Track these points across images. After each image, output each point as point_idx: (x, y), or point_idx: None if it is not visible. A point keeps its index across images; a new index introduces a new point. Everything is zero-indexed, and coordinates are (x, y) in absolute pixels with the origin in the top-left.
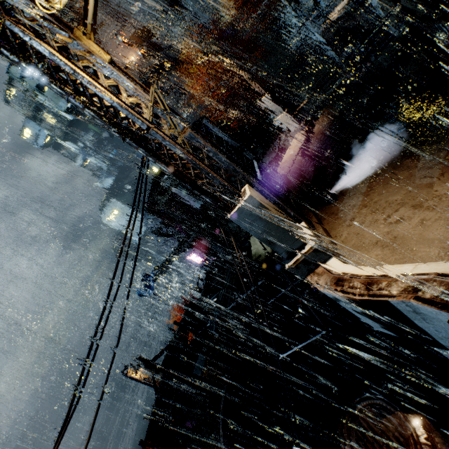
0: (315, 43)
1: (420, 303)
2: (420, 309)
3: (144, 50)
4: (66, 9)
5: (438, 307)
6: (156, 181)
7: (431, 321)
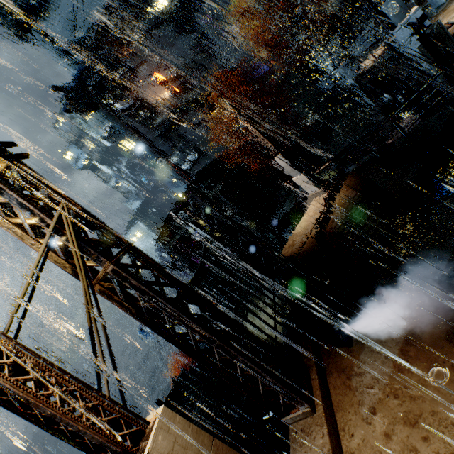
0: (347, 88)
1: None
2: None
3: (177, 88)
4: (111, 52)
5: None
6: (168, 220)
7: None
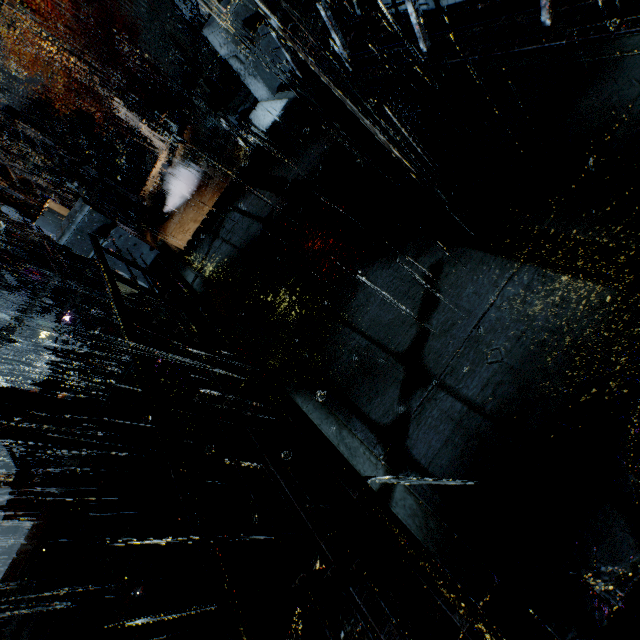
0: None
1: None
2: None
3: None
4: None
5: None
6: None
7: None
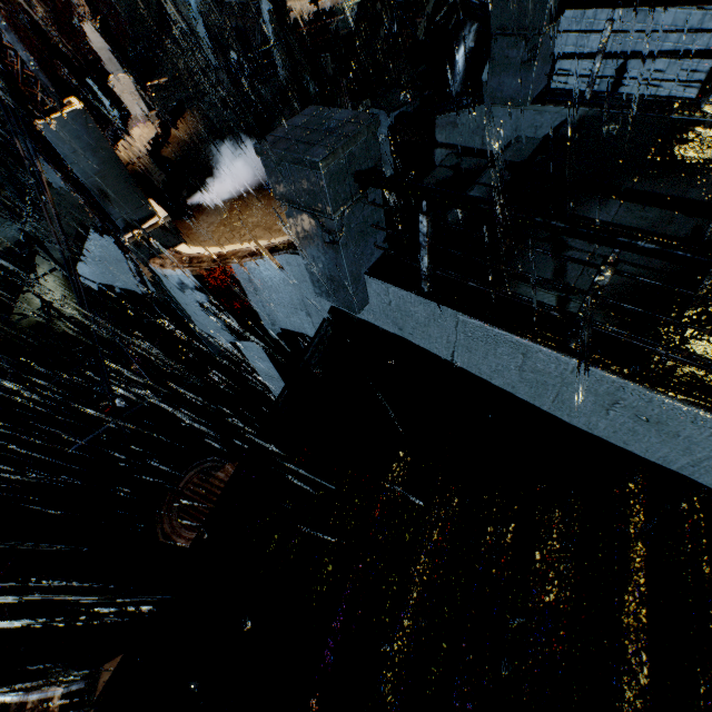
0: (187, 12)
1: (254, 260)
2: (254, 272)
3: None
4: None
5: (264, 258)
6: None
7: (260, 292)
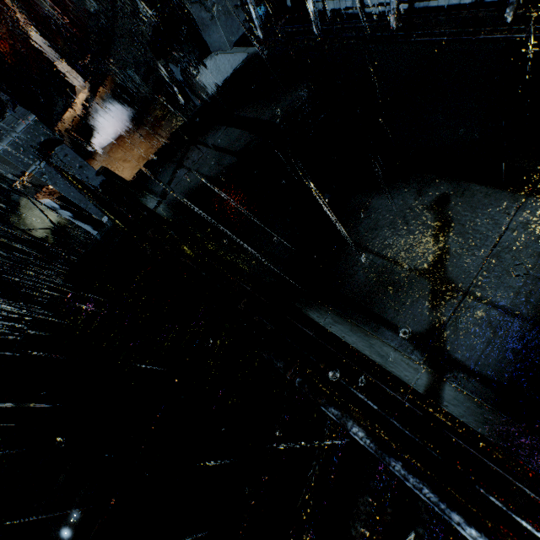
0: None
1: None
2: None
3: None
4: None
5: None
6: None
7: None
